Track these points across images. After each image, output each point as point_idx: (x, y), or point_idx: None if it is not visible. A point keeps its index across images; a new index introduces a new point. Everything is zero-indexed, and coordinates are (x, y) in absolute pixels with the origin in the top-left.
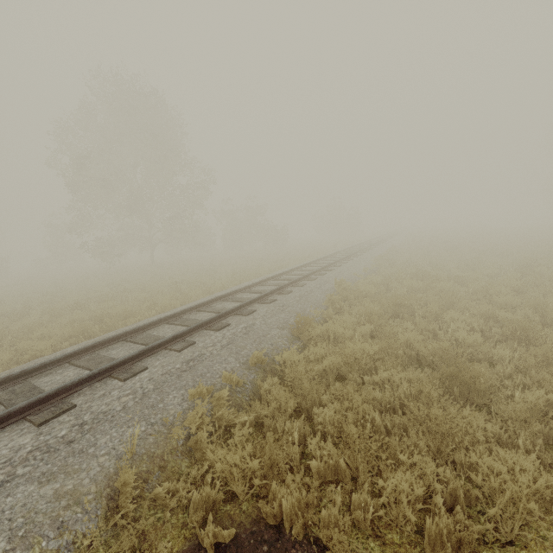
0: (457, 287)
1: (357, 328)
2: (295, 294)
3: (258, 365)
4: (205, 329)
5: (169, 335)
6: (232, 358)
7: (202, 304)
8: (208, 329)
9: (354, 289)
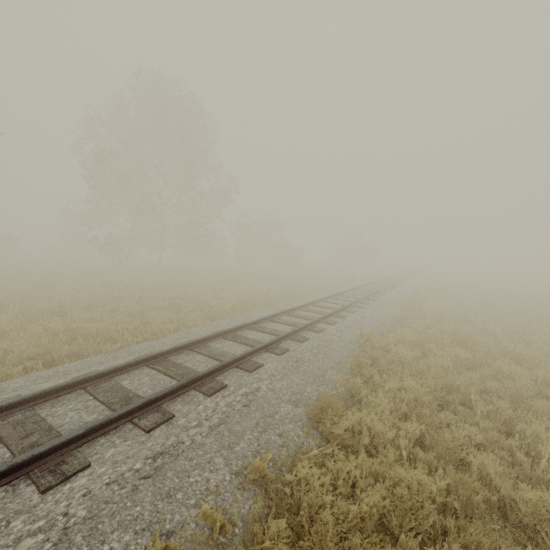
0: (517, 369)
1: (398, 423)
2: (312, 343)
3: (258, 479)
4: (192, 388)
5: (140, 399)
6: (221, 458)
7: (197, 341)
8: (197, 390)
9: (382, 344)
